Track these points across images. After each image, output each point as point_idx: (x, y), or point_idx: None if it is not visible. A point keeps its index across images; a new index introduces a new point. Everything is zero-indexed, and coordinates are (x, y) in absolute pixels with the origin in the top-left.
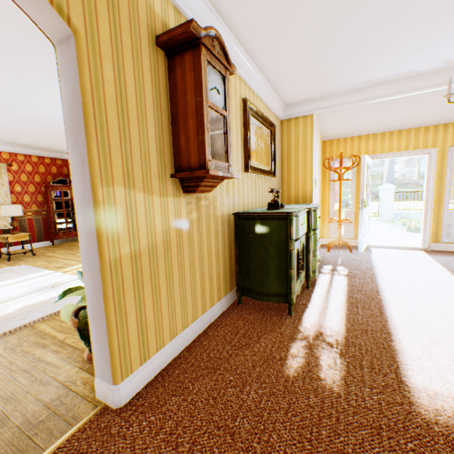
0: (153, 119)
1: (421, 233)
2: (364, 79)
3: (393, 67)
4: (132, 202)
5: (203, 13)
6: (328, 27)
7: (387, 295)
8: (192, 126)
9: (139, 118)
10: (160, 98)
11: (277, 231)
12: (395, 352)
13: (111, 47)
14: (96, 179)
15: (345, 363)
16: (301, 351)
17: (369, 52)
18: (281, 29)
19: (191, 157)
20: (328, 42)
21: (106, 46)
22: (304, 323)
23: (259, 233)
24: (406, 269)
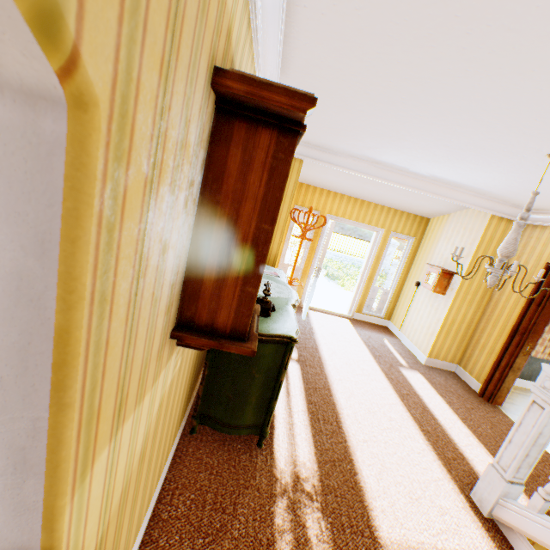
0: (174, 250)
1: (351, 302)
2: (370, 155)
3: (398, 160)
4: (115, 452)
5: (272, 9)
6: (388, 111)
7: (338, 395)
8: (238, 263)
9: (158, 267)
10: (191, 197)
11: (272, 356)
12: (362, 491)
13: (151, 123)
14: (63, 496)
15: (329, 526)
16: (287, 519)
17: (395, 144)
18: (345, 84)
19: (221, 312)
20: (373, 120)
21: (144, 123)
22: (278, 461)
23: (249, 357)
24: (343, 350)
